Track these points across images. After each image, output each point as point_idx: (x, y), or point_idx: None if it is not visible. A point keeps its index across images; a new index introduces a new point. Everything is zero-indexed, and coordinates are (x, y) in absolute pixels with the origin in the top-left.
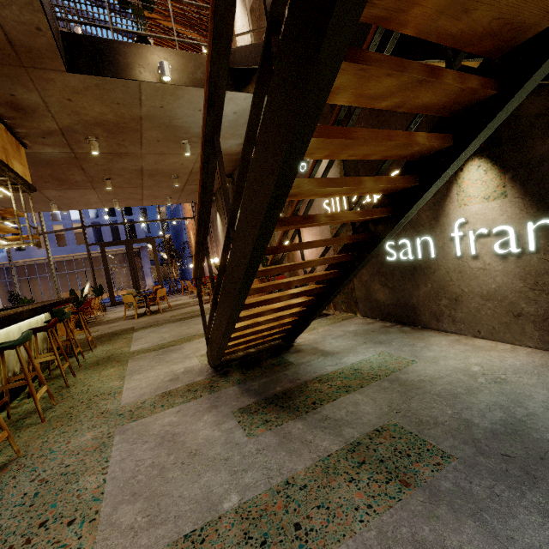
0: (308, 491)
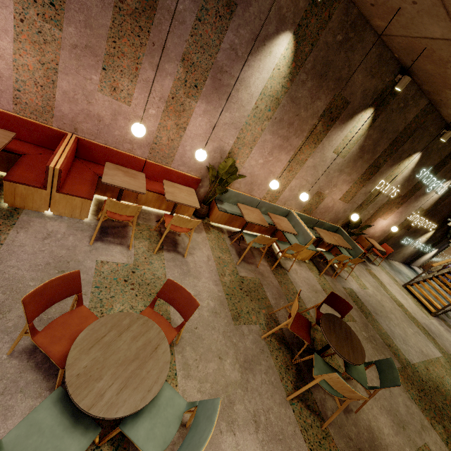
0: None
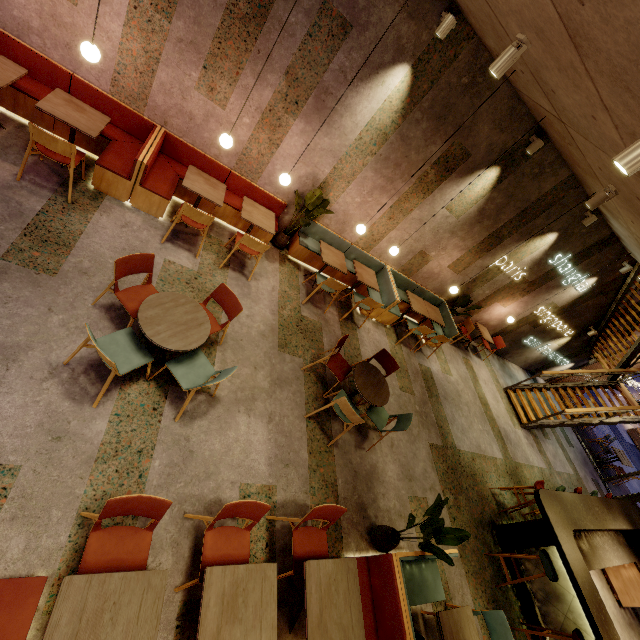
0: (557, 439)
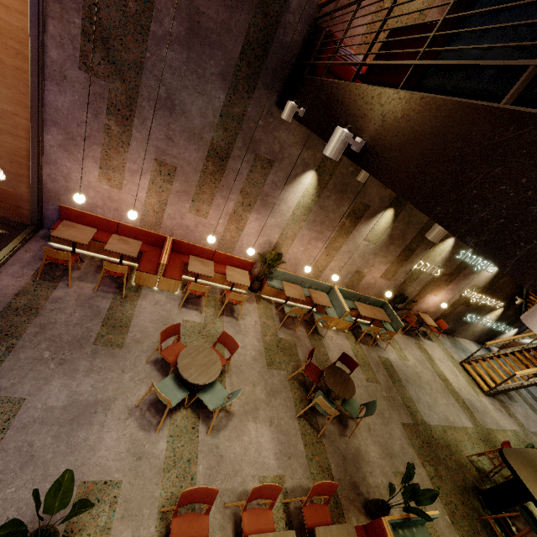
0: (525, 401)
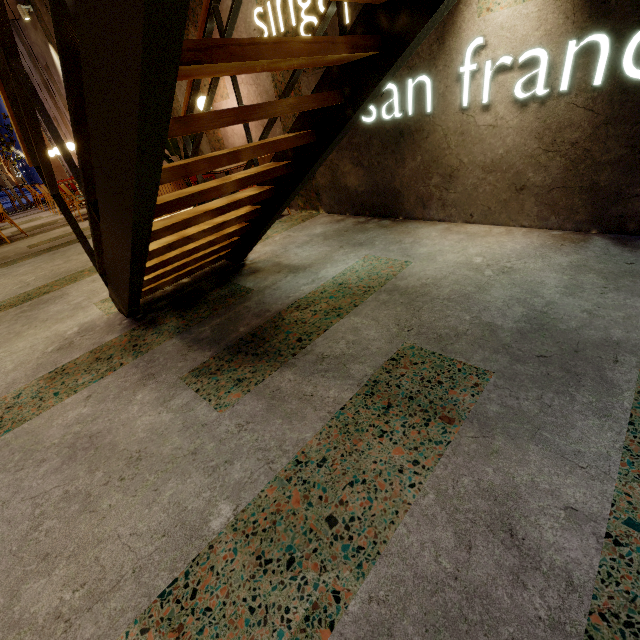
0: (330, 467)
